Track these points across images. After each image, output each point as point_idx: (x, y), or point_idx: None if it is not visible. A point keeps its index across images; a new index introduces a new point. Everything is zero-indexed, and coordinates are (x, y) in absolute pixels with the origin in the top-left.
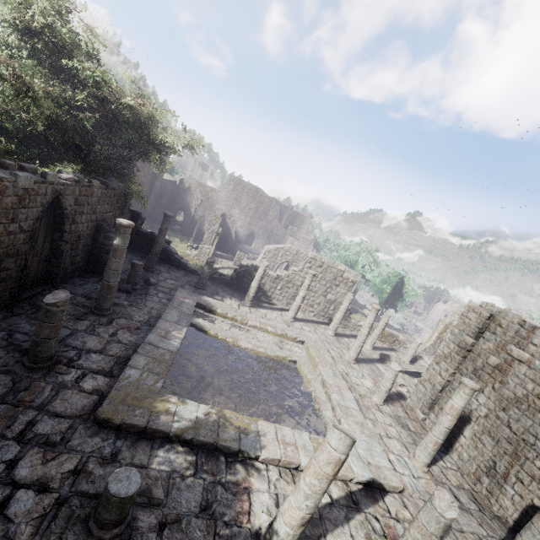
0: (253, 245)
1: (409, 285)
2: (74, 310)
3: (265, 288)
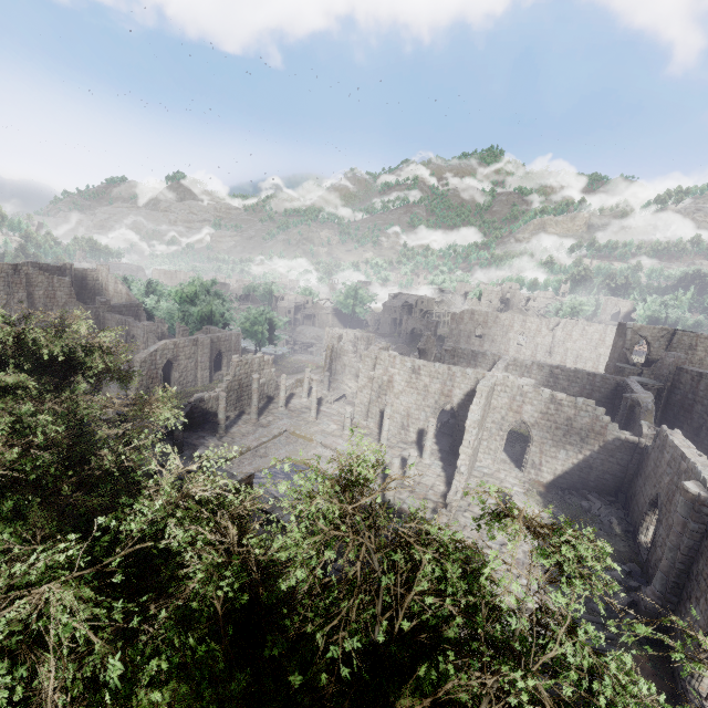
0: None
1: (278, 319)
2: None
3: (214, 410)
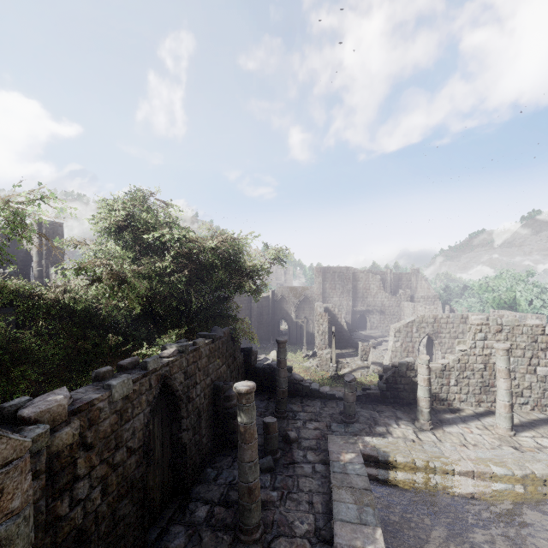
0: (368, 328)
1: None
2: (215, 541)
3: (433, 390)
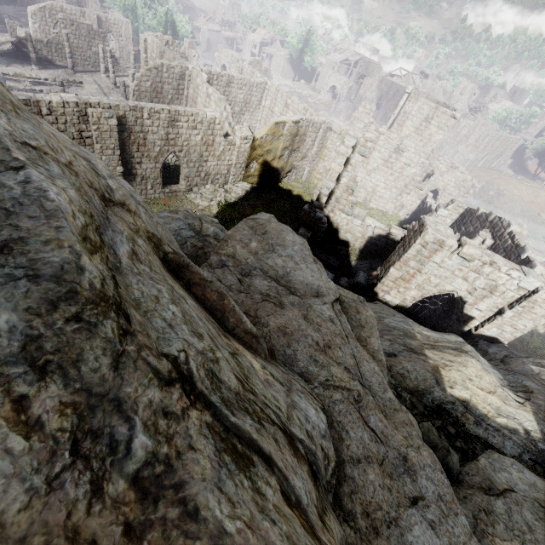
0: (19, 4)
1: (177, 23)
2: None
3: (44, 54)
